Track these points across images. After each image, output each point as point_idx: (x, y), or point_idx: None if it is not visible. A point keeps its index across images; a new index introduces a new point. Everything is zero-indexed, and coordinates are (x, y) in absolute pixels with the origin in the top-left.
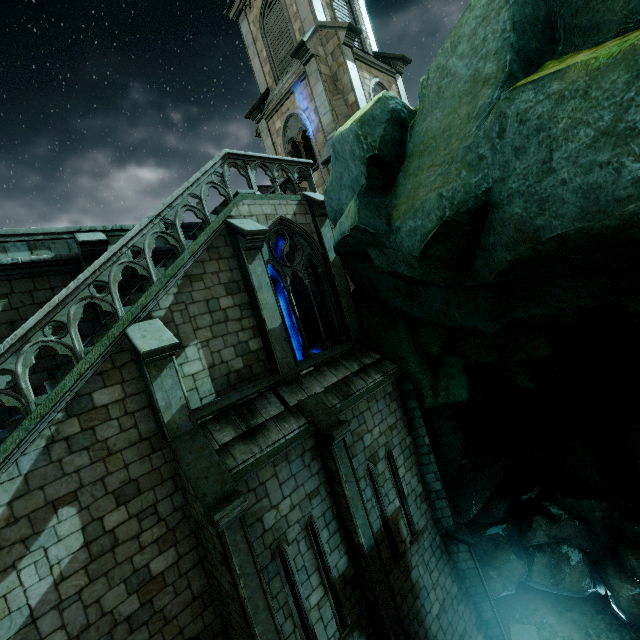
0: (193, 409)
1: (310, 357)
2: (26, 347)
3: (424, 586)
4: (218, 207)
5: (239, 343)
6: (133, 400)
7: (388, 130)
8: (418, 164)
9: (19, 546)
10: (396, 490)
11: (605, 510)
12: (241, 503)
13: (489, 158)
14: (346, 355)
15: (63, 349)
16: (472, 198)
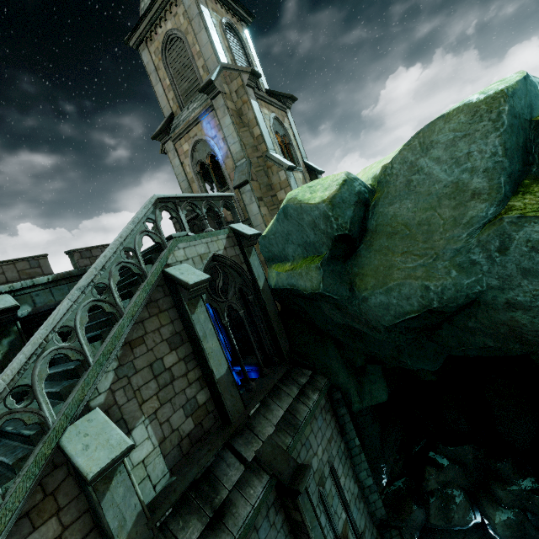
0: (147, 505)
1: (253, 390)
2: None
3: None
4: (153, 255)
5: (187, 401)
6: (73, 529)
7: (356, 211)
8: (386, 244)
9: None
10: (341, 502)
11: (474, 452)
12: None
13: (484, 266)
14: (284, 379)
15: None
16: (463, 296)
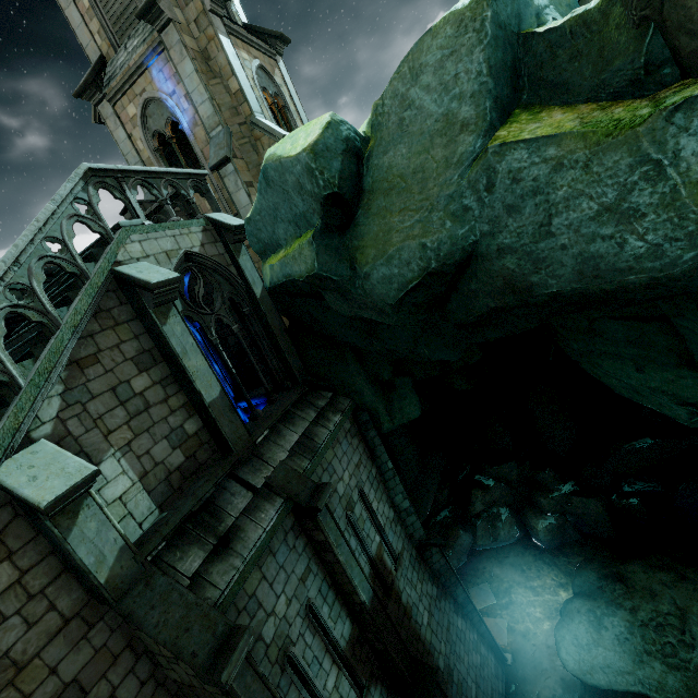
0: (133, 543)
1: (260, 418)
2: None
3: (413, 603)
4: (94, 250)
5: (172, 431)
6: (36, 573)
7: (345, 163)
8: (384, 204)
9: None
10: (375, 526)
11: (519, 467)
12: (247, 642)
13: (476, 210)
14: (298, 403)
15: None
16: (459, 250)
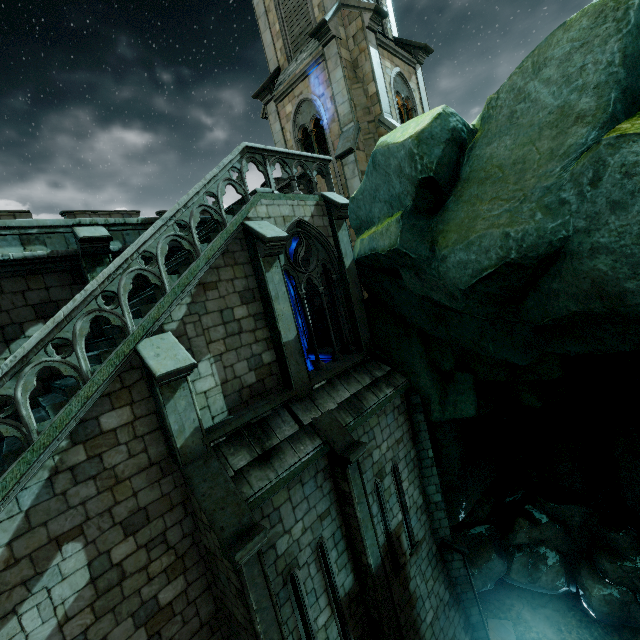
0: (205, 429)
1: (322, 369)
2: (27, 369)
3: (420, 595)
4: (234, 207)
5: (252, 356)
6: (143, 422)
7: (446, 151)
8: (476, 192)
9: (20, 589)
10: (400, 504)
11: (584, 516)
12: (261, 539)
13: (573, 204)
14: (357, 367)
15: (68, 369)
16: (545, 244)
